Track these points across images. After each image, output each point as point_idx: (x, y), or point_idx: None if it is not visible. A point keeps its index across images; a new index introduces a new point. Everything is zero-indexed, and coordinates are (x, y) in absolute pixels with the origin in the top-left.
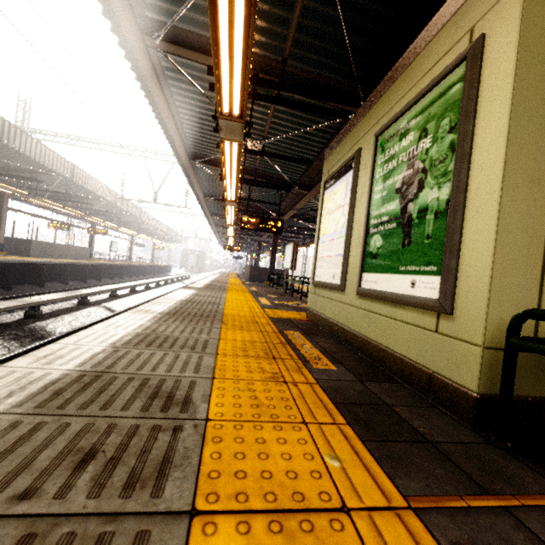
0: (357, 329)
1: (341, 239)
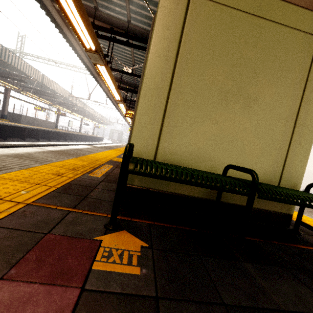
0: None
1: None
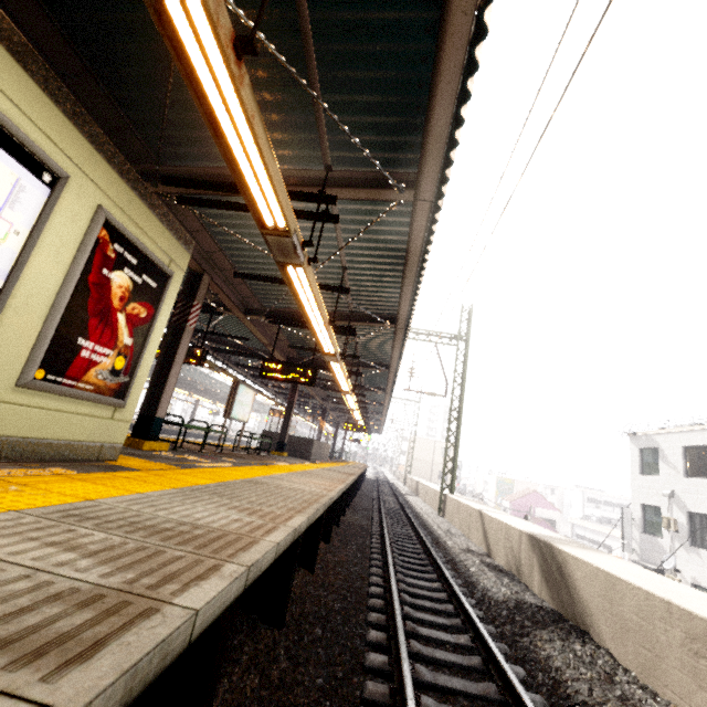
0: None
1: None
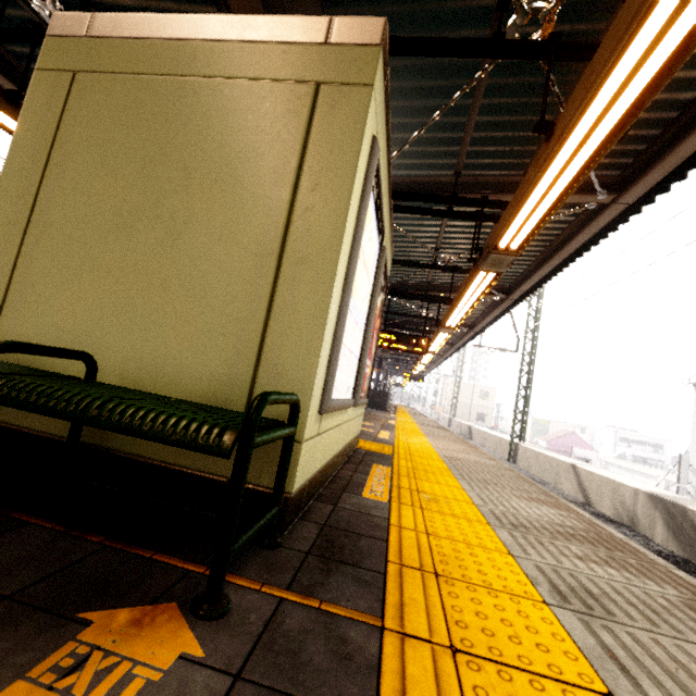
0: None
1: None
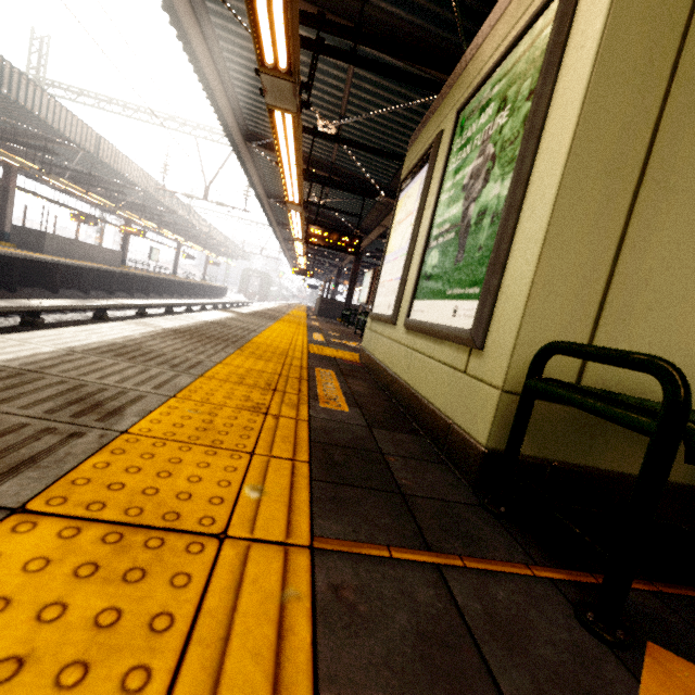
0: (398, 371)
1: (403, 257)
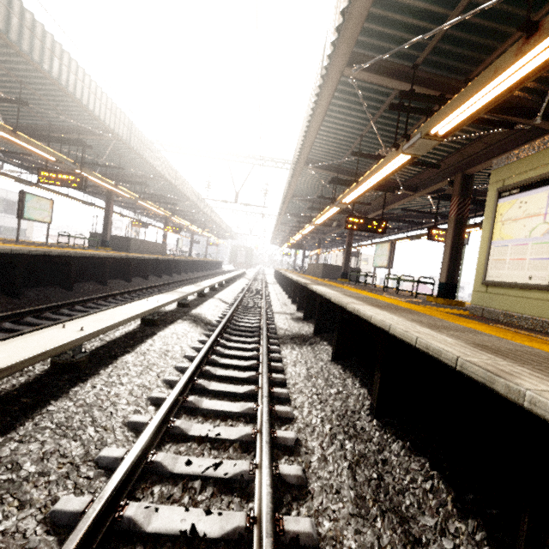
0: None
1: (543, 245)
